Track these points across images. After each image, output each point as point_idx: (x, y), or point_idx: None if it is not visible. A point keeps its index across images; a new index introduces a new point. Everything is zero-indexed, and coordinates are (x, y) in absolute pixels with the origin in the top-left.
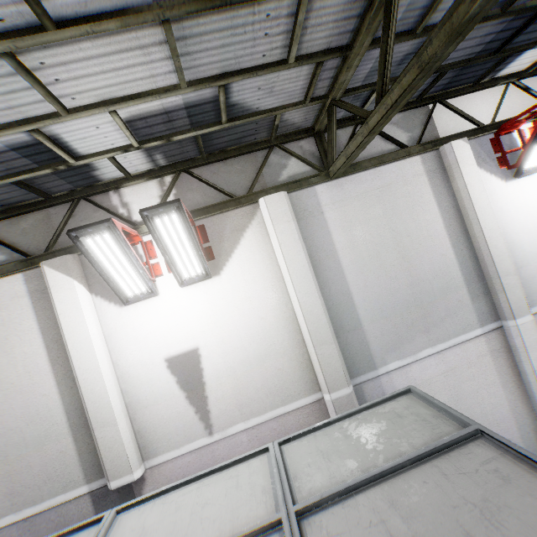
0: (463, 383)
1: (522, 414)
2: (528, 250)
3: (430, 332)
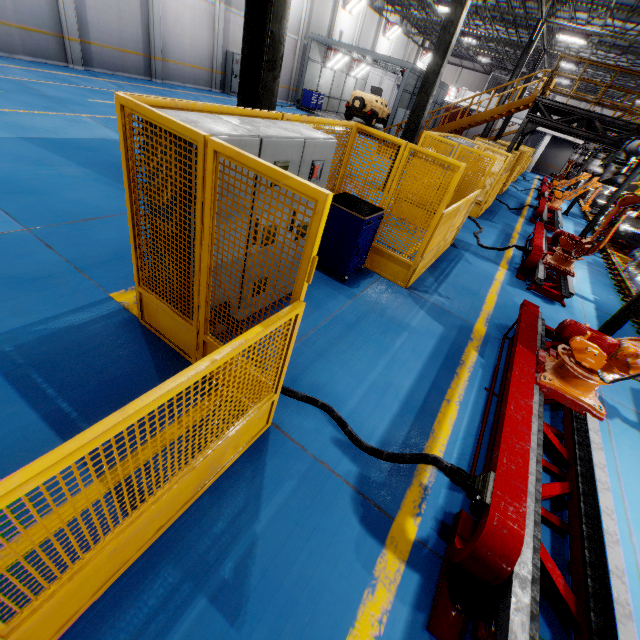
0: None
1: None
2: None
3: None
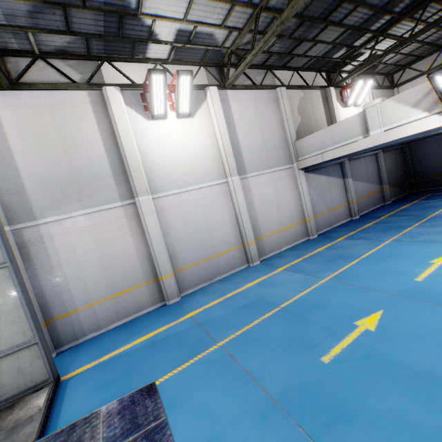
0: (104, 233)
1: (143, 252)
2: (158, 162)
3: (83, 201)
